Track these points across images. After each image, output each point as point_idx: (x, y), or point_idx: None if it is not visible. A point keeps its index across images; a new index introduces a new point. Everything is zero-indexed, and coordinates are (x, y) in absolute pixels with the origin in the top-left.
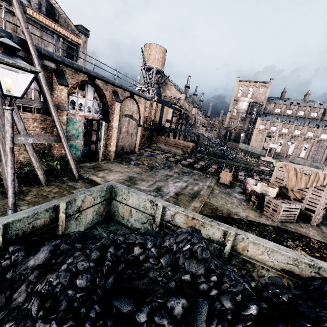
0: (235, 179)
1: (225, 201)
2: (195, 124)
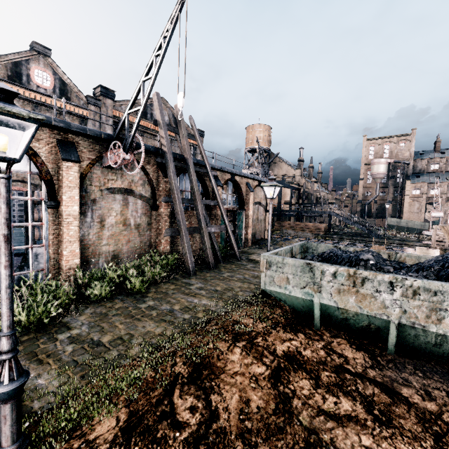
0: None
1: None
2: (321, 202)
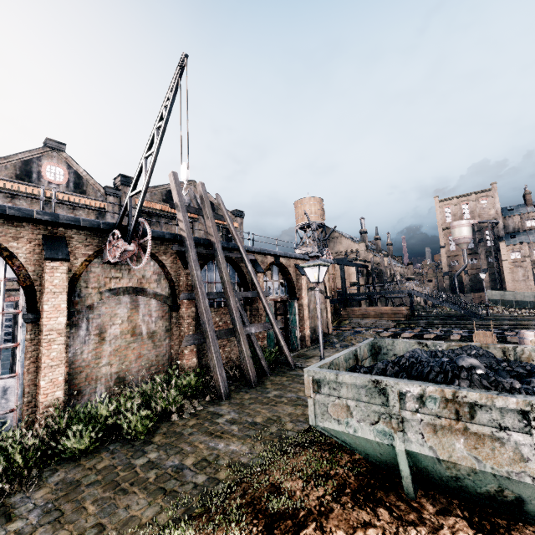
0: (502, 342)
1: None
2: (397, 279)
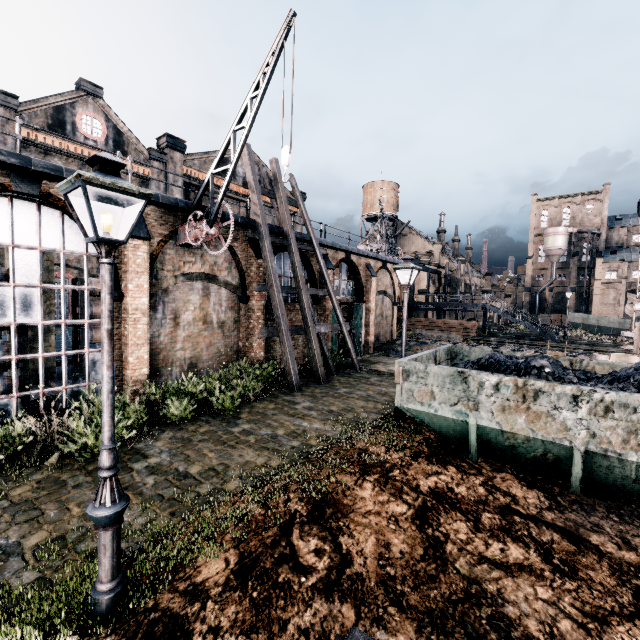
0: None
1: None
2: (472, 291)
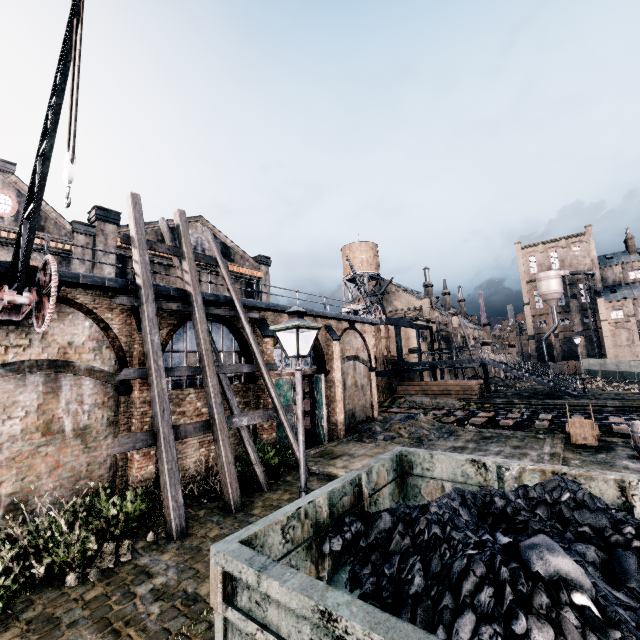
0: (606, 433)
1: None
2: (468, 345)
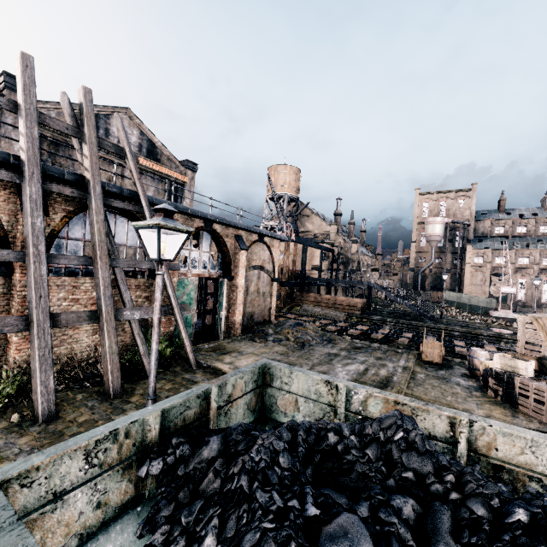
0: (450, 353)
1: (440, 391)
2: (361, 269)
